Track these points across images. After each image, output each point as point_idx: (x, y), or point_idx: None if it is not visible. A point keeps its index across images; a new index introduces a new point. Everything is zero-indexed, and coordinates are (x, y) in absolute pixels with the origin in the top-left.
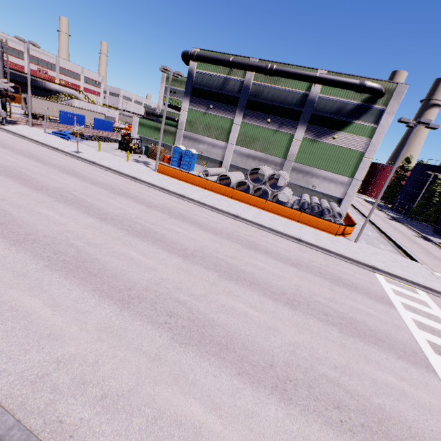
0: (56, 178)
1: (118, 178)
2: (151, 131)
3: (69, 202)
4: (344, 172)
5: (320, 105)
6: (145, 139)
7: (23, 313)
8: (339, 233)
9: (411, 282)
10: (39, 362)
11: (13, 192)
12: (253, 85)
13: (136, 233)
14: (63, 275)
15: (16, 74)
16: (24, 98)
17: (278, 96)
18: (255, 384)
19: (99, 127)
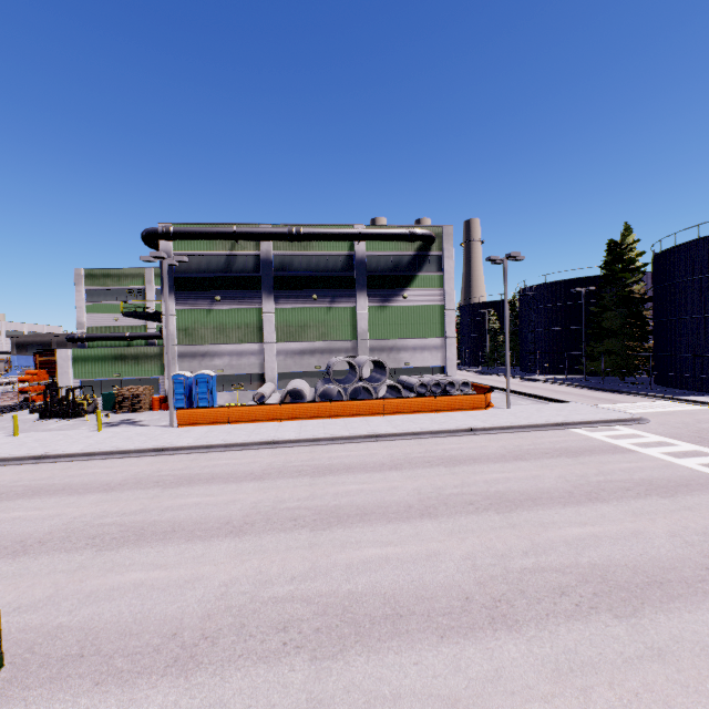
0: (18, 515)
1: (129, 462)
2: (106, 366)
3: (128, 539)
4: (432, 334)
5: (372, 263)
6: (95, 383)
7: None
8: (486, 405)
9: (601, 421)
10: None
11: None
12: (275, 256)
13: (321, 523)
14: (364, 651)
15: None
16: None
17: (315, 264)
18: None
19: None
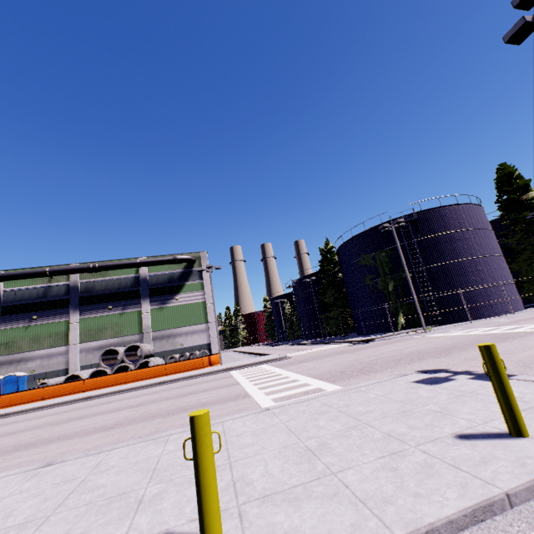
0: None
1: None
2: None
3: None
4: (199, 321)
5: (153, 280)
6: None
7: None
8: (207, 365)
9: (256, 363)
10: None
11: None
12: (82, 283)
13: None
14: None
15: None
16: None
17: (112, 285)
18: (84, 436)
19: None
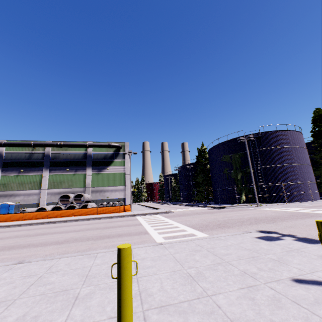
0: None
1: None
2: None
3: None
4: (120, 184)
5: (95, 156)
6: None
7: None
8: (122, 211)
9: (152, 213)
10: None
11: None
12: (52, 153)
13: None
14: None
15: None
16: None
17: (70, 156)
18: (45, 246)
19: None
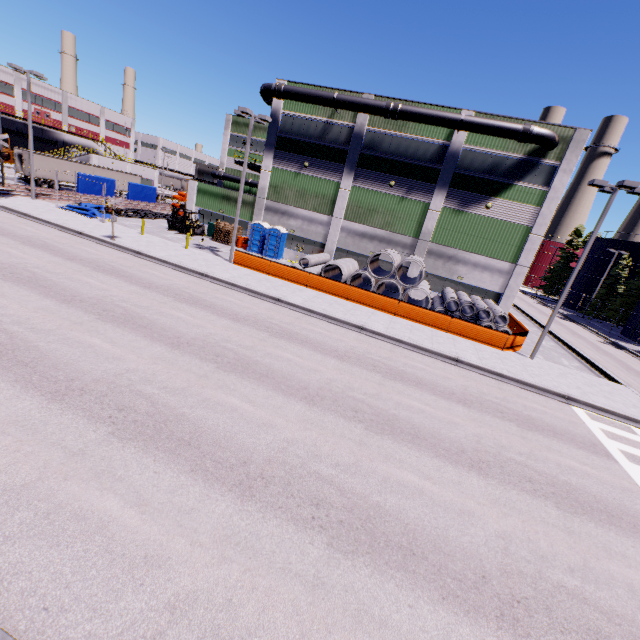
0: (90, 282)
1: (179, 275)
2: (216, 202)
3: (118, 320)
4: (503, 256)
5: (466, 160)
6: (208, 213)
7: (96, 522)
8: (507, 347)
9: (623, 416)
10: (142, 611)
11: (31, 309)
12: (368, 132)
13: (230, 366)
14: (141, 447)
15: (3, 118)
16: (19, 155)
17: (404, 149)
18: (472, 614)
19: (136, 196)
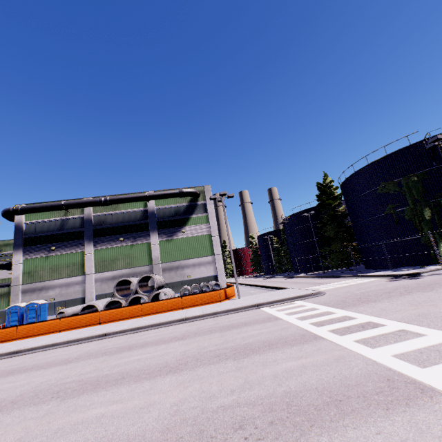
0: None
1: None
2: None
3: None
4: (205, 253)
5: (161, 213)
6: None
7: None
8: (223, 299)
9: (287, 299)
10: None
11: None
12: (95, 216)
13: None
14: None
15: None
16: None
17: (122, 218)
18: None
19: None
